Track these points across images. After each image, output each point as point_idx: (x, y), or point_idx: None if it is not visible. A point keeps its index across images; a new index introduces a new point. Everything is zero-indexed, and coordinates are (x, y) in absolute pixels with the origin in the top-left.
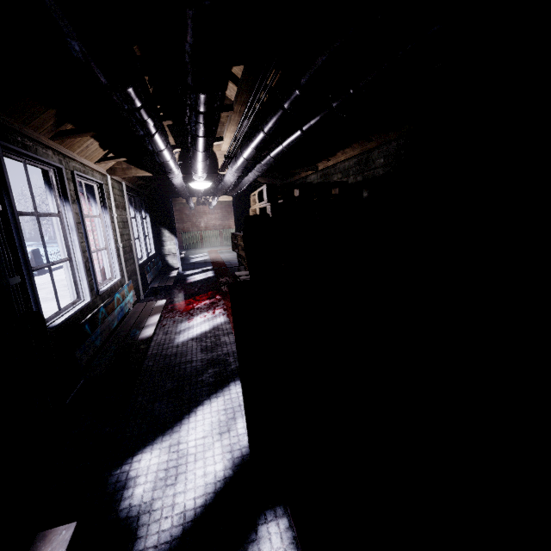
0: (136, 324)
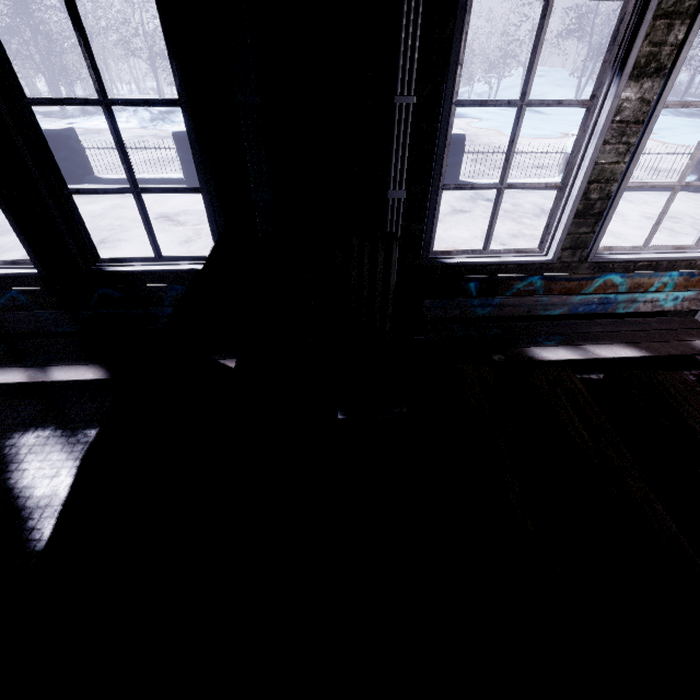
0: (585, 334)
